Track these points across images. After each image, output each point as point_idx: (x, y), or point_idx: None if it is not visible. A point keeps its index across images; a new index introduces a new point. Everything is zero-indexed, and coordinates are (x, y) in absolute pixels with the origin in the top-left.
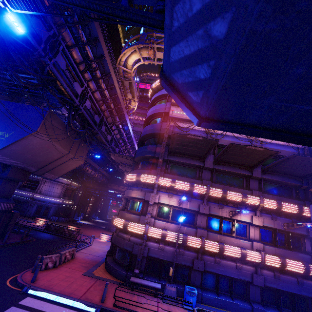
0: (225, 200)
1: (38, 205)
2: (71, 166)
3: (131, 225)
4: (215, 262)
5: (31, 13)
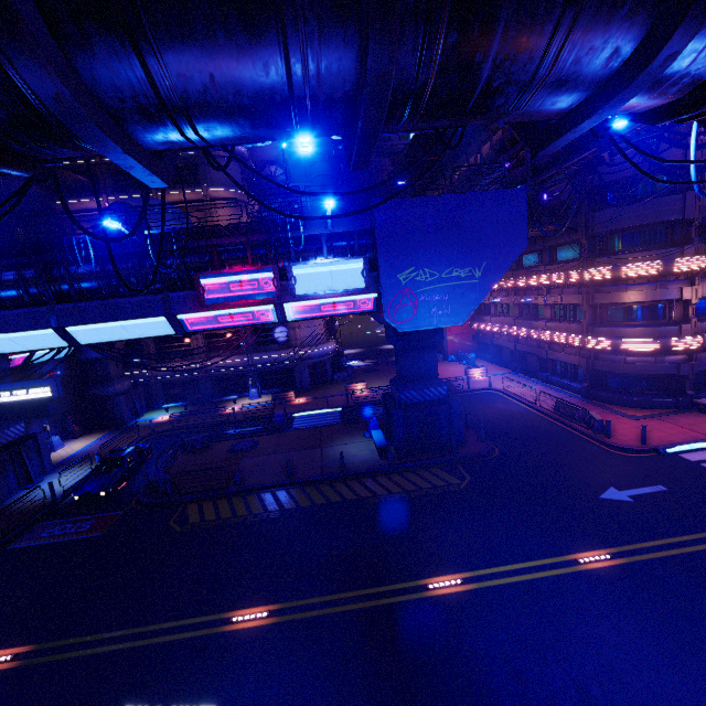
0: None
1: (308, 366)
2: None
3: (678, 342)
4: None
5: None
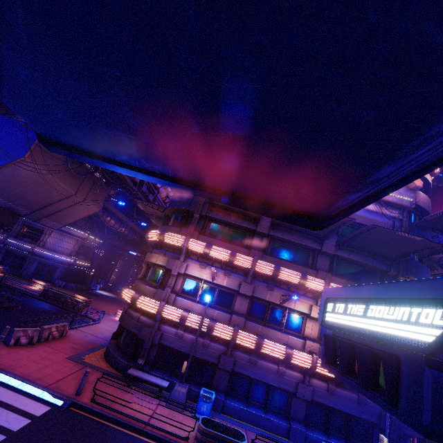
0: (278, 280)
1: (40, 263)
2: (82, 213)
3: (142, 300)
4: (250, 361)
5: None
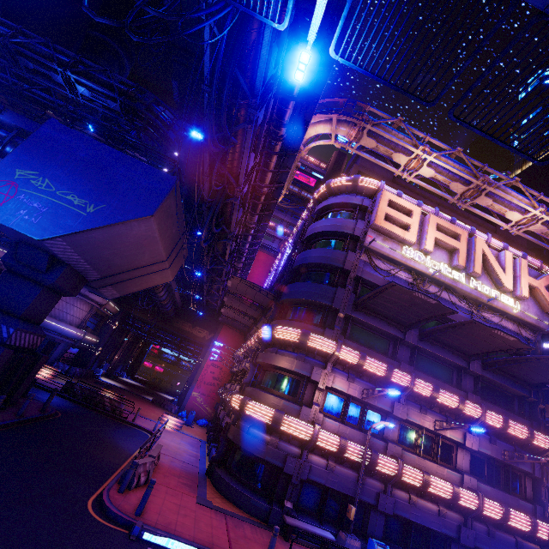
0: (431, 402)
1: None
2: (153, 282)
3: (289, 421)
4: (410, 501)
5: (362, 71)
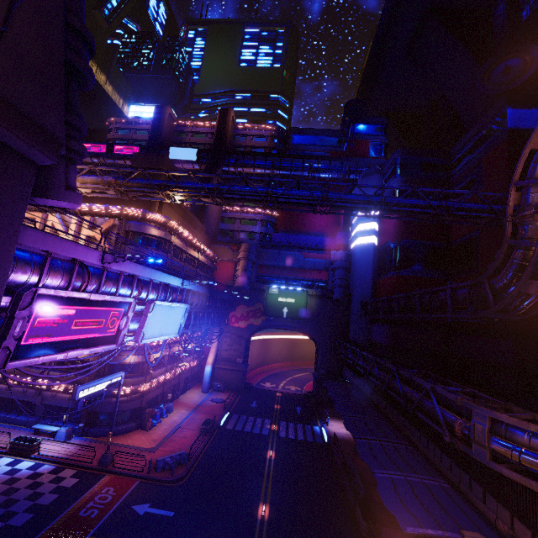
0: None
1: None
2: None
3: None
4: (6, 389)
5: None
